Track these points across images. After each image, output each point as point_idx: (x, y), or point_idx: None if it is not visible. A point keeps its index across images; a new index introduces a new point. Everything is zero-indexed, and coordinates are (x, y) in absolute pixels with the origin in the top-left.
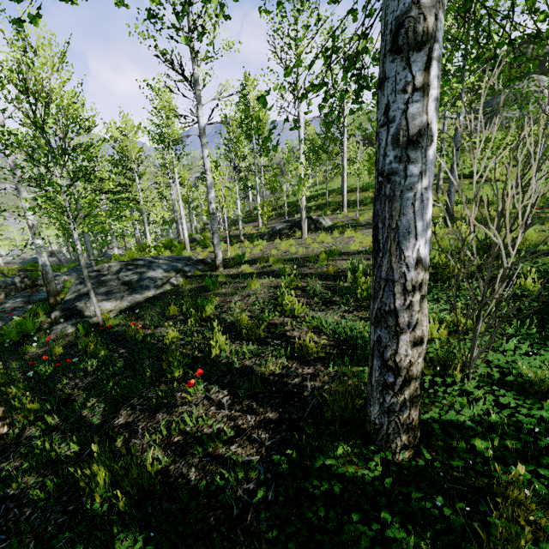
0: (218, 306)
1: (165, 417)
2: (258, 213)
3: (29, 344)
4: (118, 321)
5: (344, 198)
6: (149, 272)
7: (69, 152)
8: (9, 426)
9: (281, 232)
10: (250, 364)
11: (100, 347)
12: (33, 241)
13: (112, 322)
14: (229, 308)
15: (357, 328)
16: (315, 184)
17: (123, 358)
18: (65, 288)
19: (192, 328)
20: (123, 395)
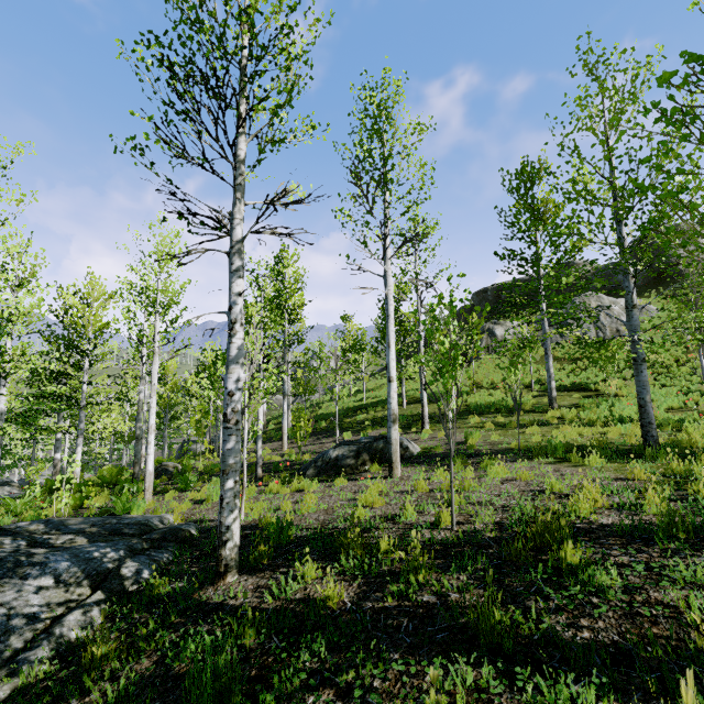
0: None
1: None
2: (283, 427)
3: None
4: None
5: (424, 409)
6: (1, 589)
7: None
8: None
9: (341, 462)
10: None
11: None
12: None
13: None
14: None
15: None
16: (356, 392)
17: None
18: None
19: None
20: None
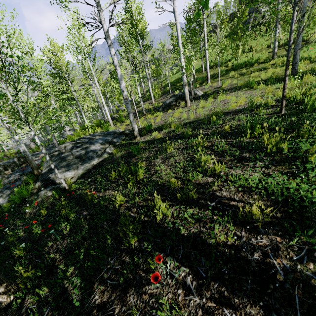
0: (146, 170)
1: (136, 300)
2: (151, 94)
3: (26, 206)
4: (78, 185)
5: (208, 73)
6: (91, 146)
7: (20, 72)
8: (14, 293)
9: (170, 104)
10: (197, 232)
11: (69, 212)
12: (13, 137)
13: (74, 187)
14: (156, 171)
15: (290, 186)
16: None
17: (87, 220)
18: (43, 162)
19: (132, 191)
20: (94, 266)
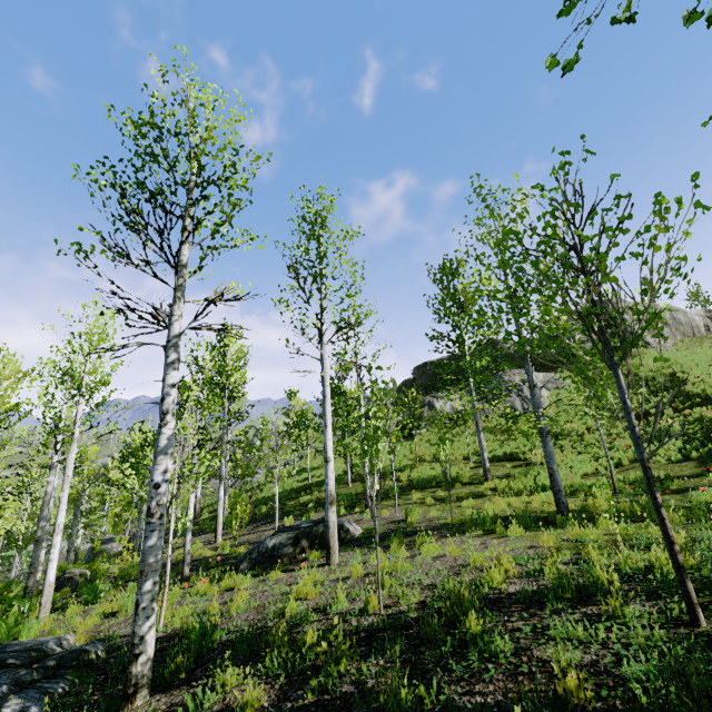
0: None
1: None
2: (218, 515)
3: None
4: None
5: (367, 487)
6: None
7: None
8: None
9: (278, 551)
10: None
11: None
12: None
13: None
14: None
15: None
16: (301, 471)
17: None
18: None
19: None
20: None
